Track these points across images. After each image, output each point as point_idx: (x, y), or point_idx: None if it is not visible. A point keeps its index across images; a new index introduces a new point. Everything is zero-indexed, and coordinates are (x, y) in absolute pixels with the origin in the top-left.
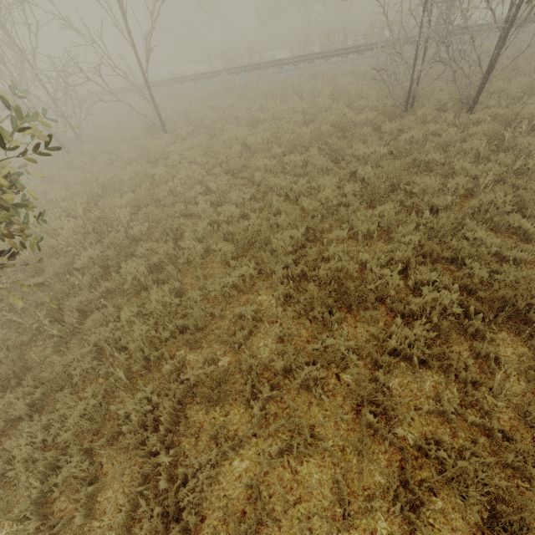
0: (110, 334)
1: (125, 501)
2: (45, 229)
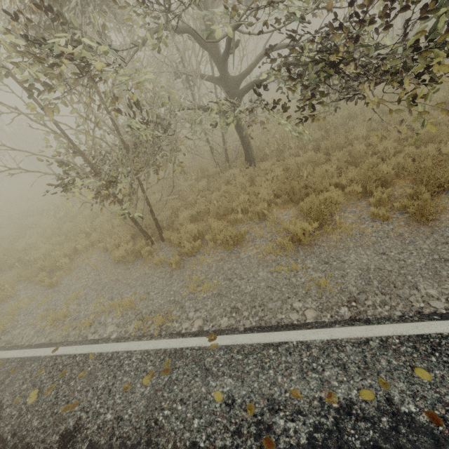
0: (374, 116)
1: (446, 121)
2: (268, 127)
